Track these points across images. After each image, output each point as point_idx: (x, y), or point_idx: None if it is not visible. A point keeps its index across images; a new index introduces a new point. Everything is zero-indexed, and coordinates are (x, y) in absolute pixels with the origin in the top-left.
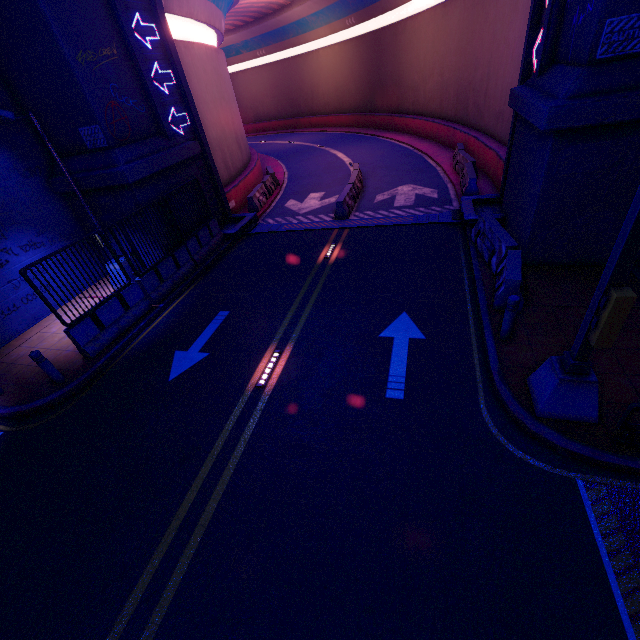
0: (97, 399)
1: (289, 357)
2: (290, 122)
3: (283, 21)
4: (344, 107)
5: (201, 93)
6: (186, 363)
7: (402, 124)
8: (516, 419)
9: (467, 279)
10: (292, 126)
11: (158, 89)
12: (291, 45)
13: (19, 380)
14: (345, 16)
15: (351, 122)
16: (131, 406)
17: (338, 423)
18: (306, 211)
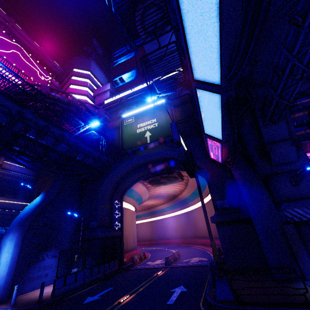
0: (51, 308)
1: (133, 296)
2: (156, 241)
3: (157, 209)
4: (178, 236)
5: (126, 220)
6: (91, 299)
7: (199, 241)
8: (210, 303)
9: (209, 277)
10: (157, 243)
11: (115, 216)
12: (159, 215)
13: (22, 303)
14: (176, 208)
15: (181, 242)
16: (65, 309)
17: (146, 309)
18: (154, 264)
